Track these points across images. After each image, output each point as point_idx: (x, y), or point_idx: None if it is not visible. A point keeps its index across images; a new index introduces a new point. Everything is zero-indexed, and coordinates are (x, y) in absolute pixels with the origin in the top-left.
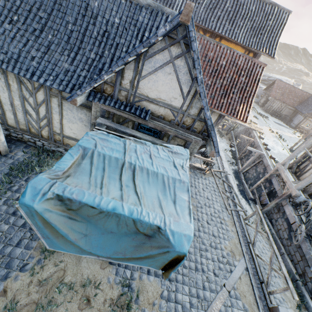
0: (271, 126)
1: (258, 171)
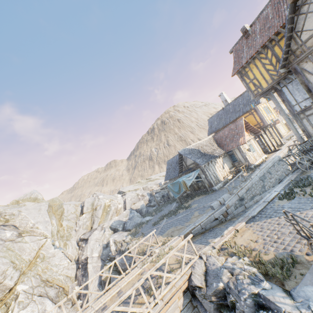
0: None
1: None
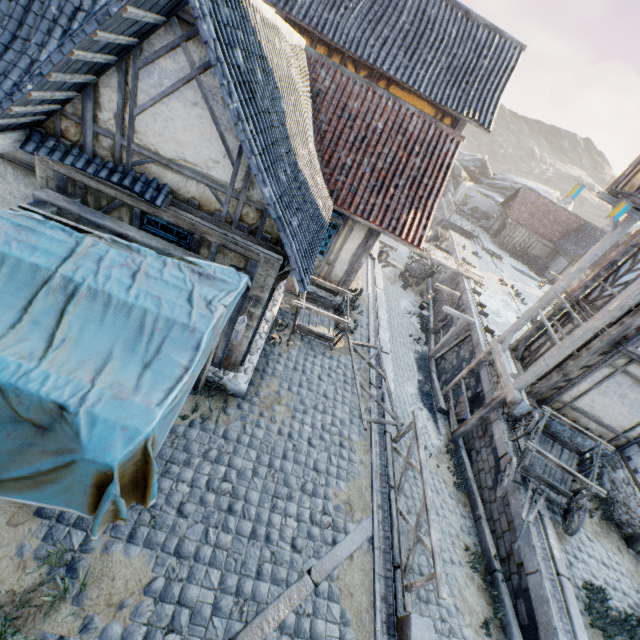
0: (504, 274)
1: (462, 356)
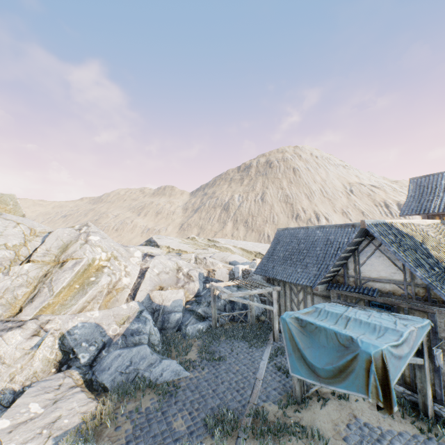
0: None
1: None
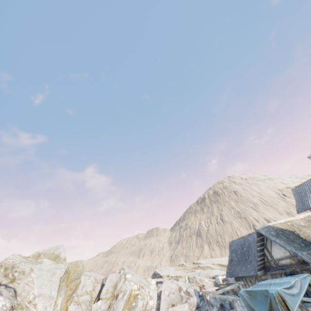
0: None
1: None
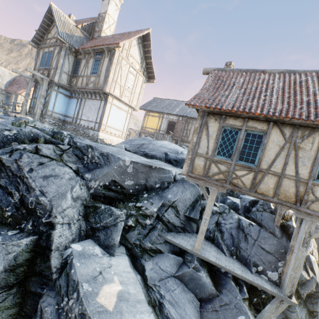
0: None
1: None
